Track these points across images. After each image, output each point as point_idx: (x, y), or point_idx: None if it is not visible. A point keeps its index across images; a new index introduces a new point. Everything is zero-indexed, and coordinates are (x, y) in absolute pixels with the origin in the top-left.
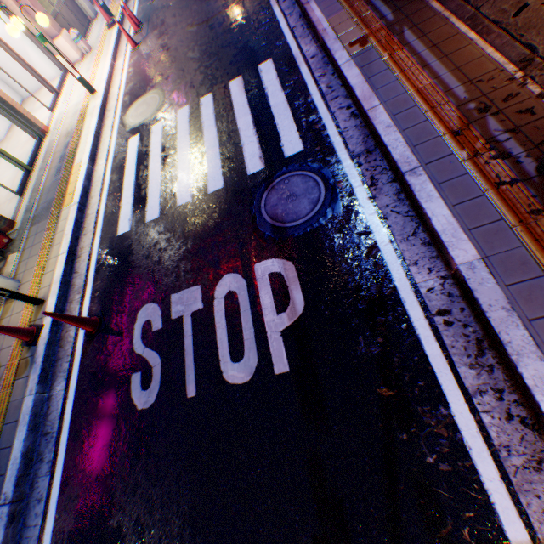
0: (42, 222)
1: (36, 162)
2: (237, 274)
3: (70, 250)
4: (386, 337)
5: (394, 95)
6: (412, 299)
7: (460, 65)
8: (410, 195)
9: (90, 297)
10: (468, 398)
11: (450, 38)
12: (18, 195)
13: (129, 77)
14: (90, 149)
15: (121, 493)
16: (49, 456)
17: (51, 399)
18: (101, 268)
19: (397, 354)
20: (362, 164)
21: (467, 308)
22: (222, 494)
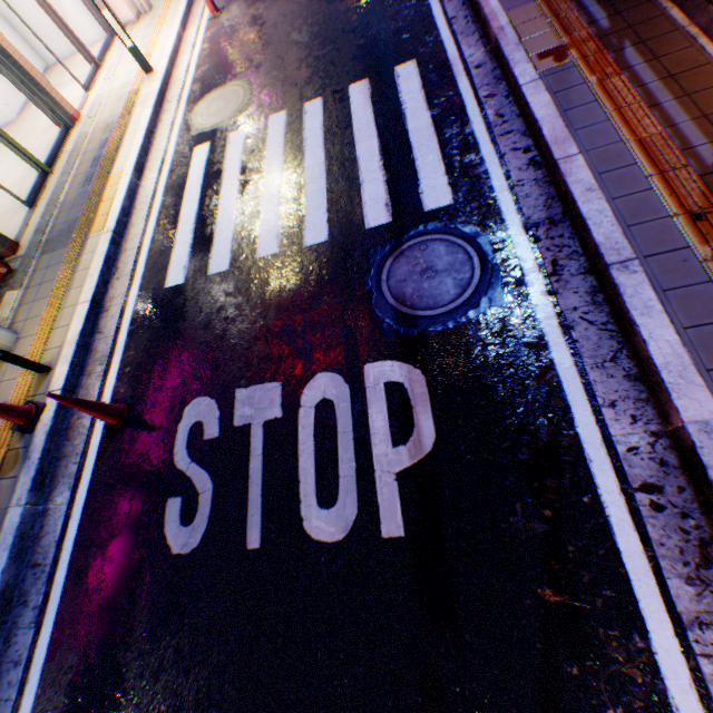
0: (57, 250)
1: (58, 162)
2: (337, 375)
3: (95, 299)
4: (557, 511)
5: (602, 143)
6: (603, 459)
7: (709, 113)
8: (614, 300)
9: (117, 373)
10: (680, 629)
11: (697, 69)
12: (27, 205)
13: (203, 57)
14: (137, 154)
15: (137, 675)
16: (37, 600)
17: (47, 515)
18: (137, 331)
19: (572, 540)
20: (541, 239)
21: (688, 489)
22: (286, 706)
